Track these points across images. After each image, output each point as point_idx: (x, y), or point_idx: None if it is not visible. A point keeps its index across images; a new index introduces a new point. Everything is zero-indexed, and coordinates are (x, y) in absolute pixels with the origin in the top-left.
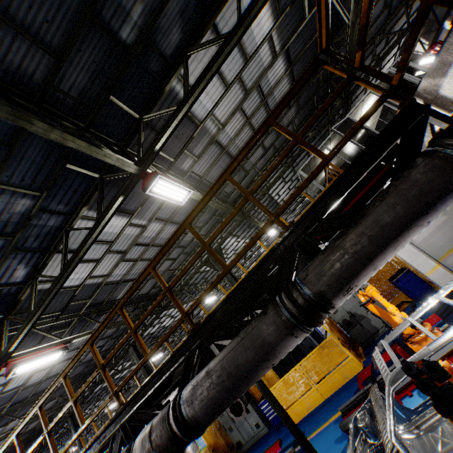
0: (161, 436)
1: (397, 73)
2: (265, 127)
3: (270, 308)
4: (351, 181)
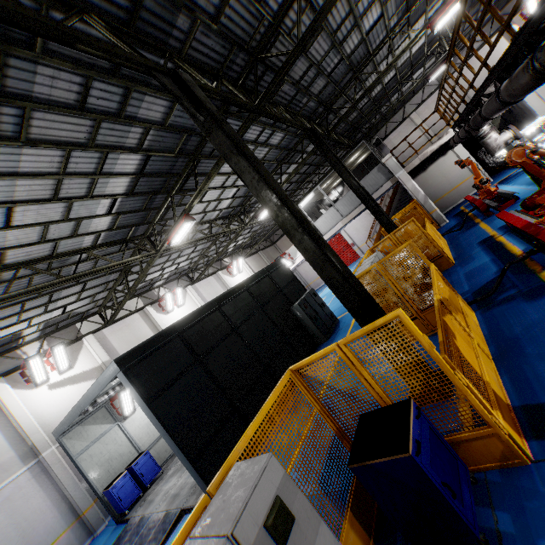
0: None
1: None
2: None
3: None
4: None
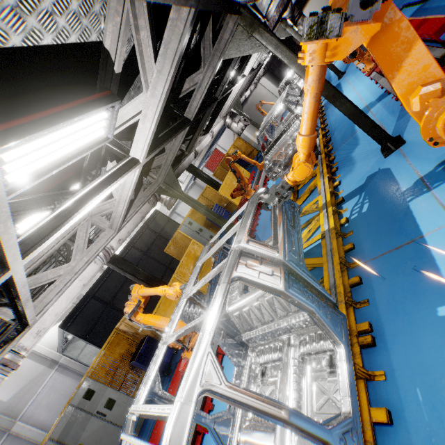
0: None
1: None
2: None
3: None
4: None
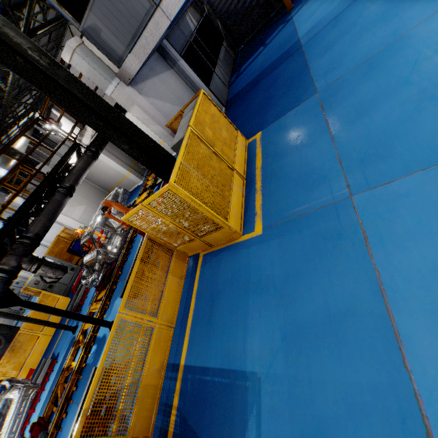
0: (22, 249)
1: (70, 133)
2: (21, 135)
3: (56, 193)
4: (65, 160)
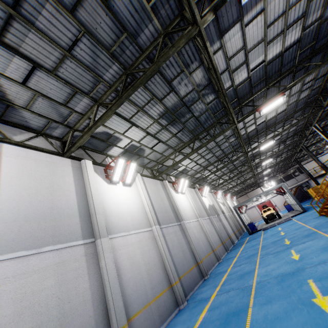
0: None
1: None
2: None
3: None
4: None
